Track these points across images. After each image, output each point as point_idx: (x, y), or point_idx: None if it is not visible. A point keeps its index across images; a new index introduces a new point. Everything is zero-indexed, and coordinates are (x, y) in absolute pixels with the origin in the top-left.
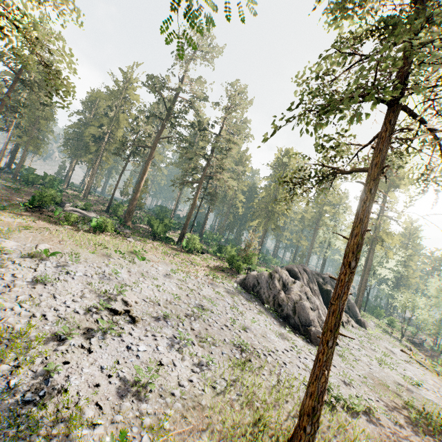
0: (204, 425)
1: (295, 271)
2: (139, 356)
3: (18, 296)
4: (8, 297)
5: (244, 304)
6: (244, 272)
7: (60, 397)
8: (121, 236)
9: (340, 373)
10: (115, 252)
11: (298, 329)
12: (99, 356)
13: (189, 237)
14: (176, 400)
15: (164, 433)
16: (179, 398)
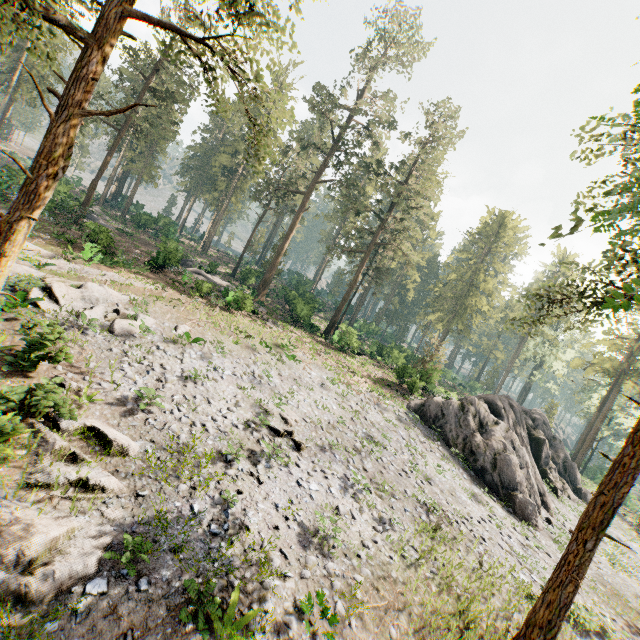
0: (399, 603)
1: (498, 406)
2: (313, 497)
3: (172, 395)
4: (163, 395)
5: (423, 443)
6: (419, 393)
7: (243, 535)
8: (258, 318)
9: None
10: (261, 344)
11: (495, 491)
12: (270, 489)
13: (344, 329)
14: (363, 564)
15: (358, 604)
16: (366, 563)
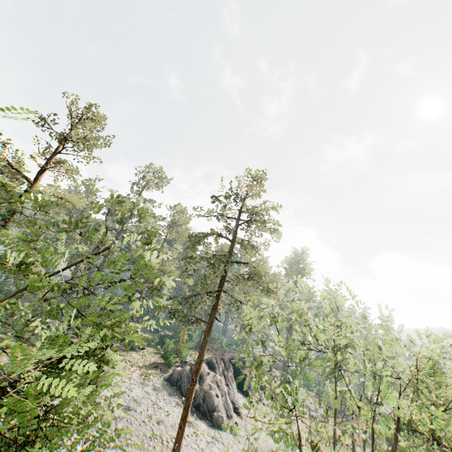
0: None
1: (214, 362)
2: None
3: None
4: None
5: (166, 399)
6: (174, 366)
7: None
8: None
9: (225, 447)
10: None
11: (205, 415)
12: None
13: None
14: None
15: None
16: None
